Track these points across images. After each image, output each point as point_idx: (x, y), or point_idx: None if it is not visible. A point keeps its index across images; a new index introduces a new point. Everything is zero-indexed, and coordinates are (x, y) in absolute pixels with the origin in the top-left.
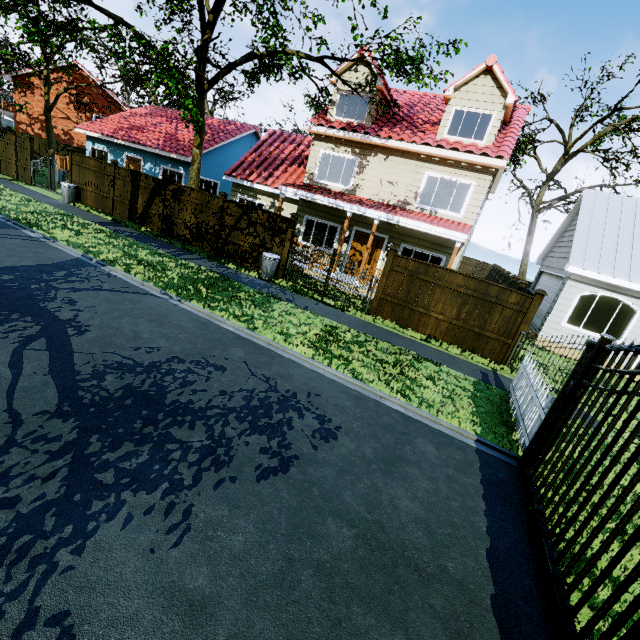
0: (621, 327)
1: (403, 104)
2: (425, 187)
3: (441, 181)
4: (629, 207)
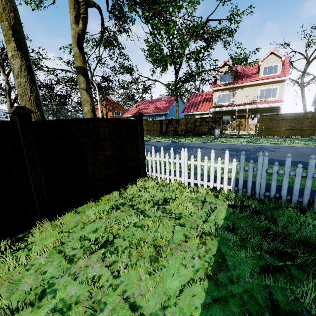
0: None
1: (240, 71)
2: (260, 93)
3: (265, 90)
4: None
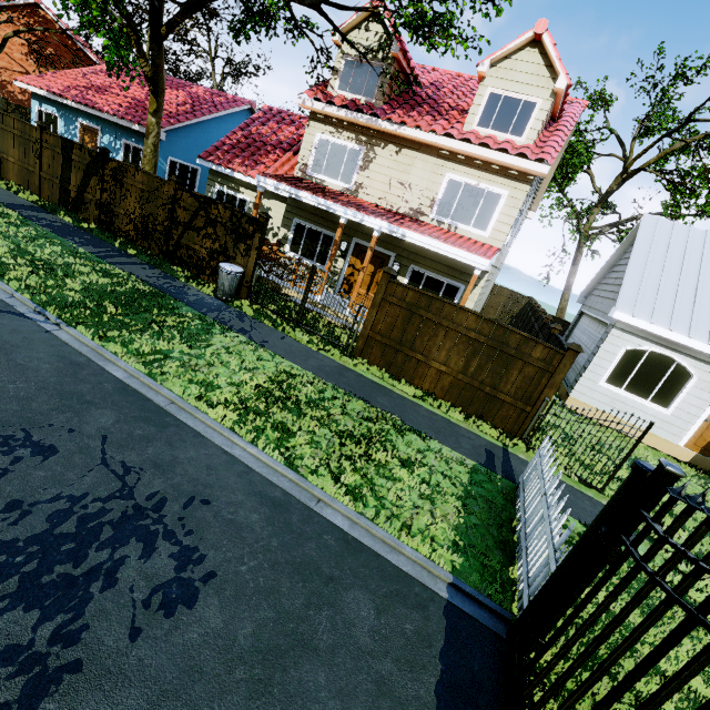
0: (672, 393)
1: (429, 84)
2: (445, 193)
3: (465, 187)
4: (696, 241)
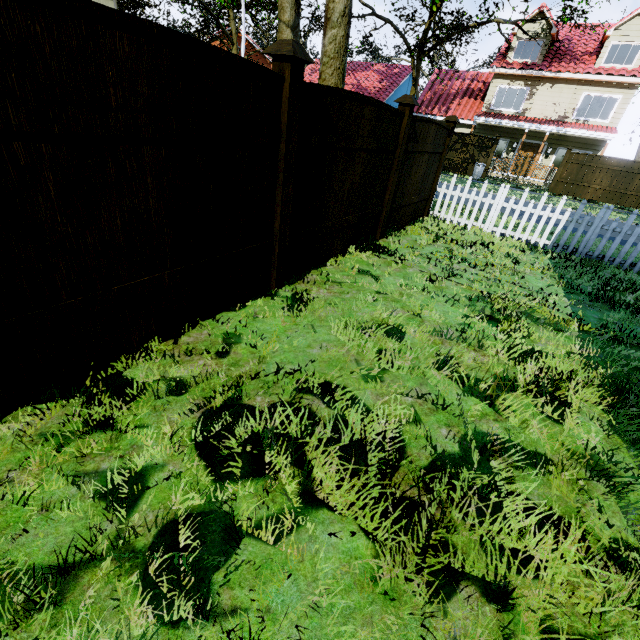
0: None
1: (561, 38)
2: (581, 104)
3: (594, 98)
4: None
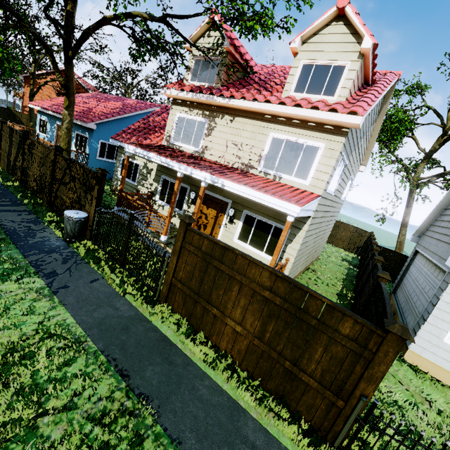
0: None
1: (264, 73)
2: (270, 149)
3: (286, 143)
4: None
